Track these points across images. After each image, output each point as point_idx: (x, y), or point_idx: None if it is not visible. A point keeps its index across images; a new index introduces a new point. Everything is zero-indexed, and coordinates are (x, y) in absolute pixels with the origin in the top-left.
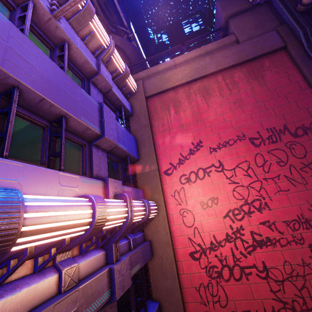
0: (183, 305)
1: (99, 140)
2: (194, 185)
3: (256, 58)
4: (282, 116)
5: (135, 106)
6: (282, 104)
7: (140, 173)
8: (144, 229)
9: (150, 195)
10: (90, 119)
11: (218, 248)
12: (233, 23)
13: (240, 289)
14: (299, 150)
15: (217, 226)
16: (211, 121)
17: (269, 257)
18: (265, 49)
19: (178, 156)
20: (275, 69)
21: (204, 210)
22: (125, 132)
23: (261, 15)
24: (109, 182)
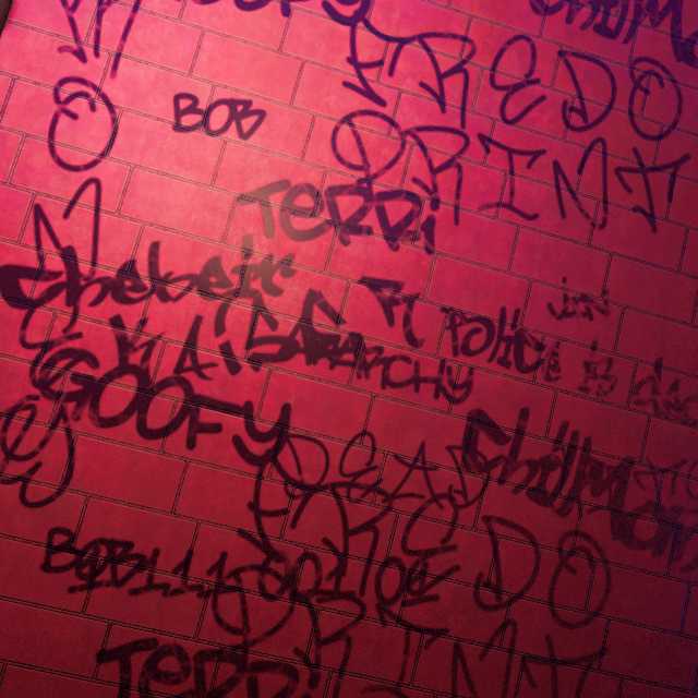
0: None
1: None
2: (197, 9)
3: None
4: None
5: None
6: None
7: None
8: None
9: None
10: None
11: (144, 300)
12: None
13: (141, 466)
14: (660, 107)
15: (193, 220)
16: None
17: (318, 401)
18: None
19: None
20: None
21: (174, 133)
22: None
23: None
24: None
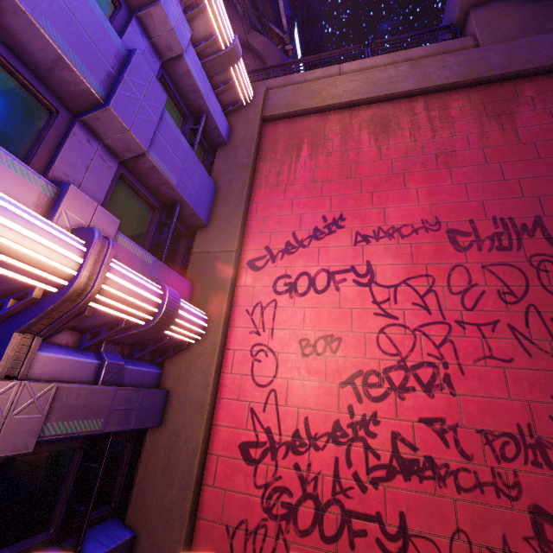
0: None
1: (95, 112)
2: (300, 300)
3: (507, 79)
4: (538, 198)
5: (237, 129)
6: (544, 174)
7: (200, 251)
8: (165, 363)
9: (204, 298)
10: (77, 48)
11: (307, 451)
12: (477, 16)
13: None
14: None
15: (321, 401)
16: (376, 182)
17: (420, 508)
18: (533, 63)
19: (287, 237)
20: (544, 104)
21: (302, 358)
22: (187, 152)
23: (539, 7)
24: (72, 194)
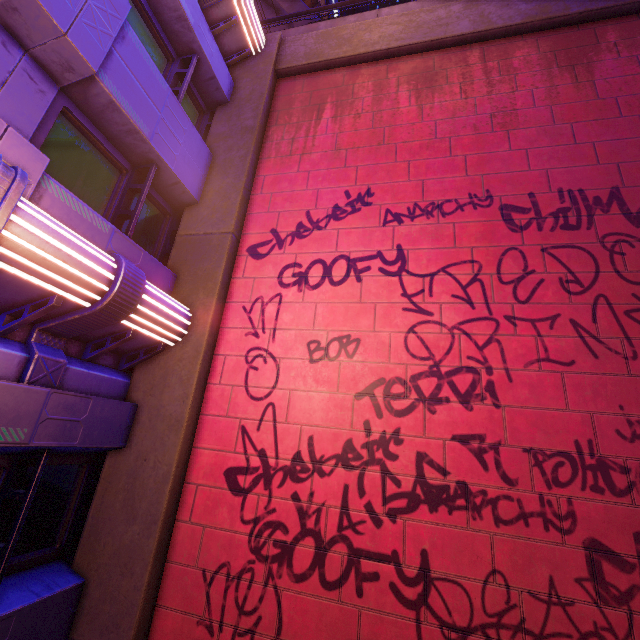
0: (147, 611)
1: None
2: (311, 293)
3: (586, 21)
4: (616, 165)
5: (243, 84)
6: (626, 135)
7: (187, 233)
8: (135, 371)
9: (188, 290)
10: None
11: (310, 478)
12: None
13: (327, 615)
14: (639, 261)
15: (330, 416)
16: (415, 148)
17: (447, 544)
18: None
19: (299, 218)
20: (630, 51)
21: (310, 365)
22: (166, 96)
23: None
24: None
